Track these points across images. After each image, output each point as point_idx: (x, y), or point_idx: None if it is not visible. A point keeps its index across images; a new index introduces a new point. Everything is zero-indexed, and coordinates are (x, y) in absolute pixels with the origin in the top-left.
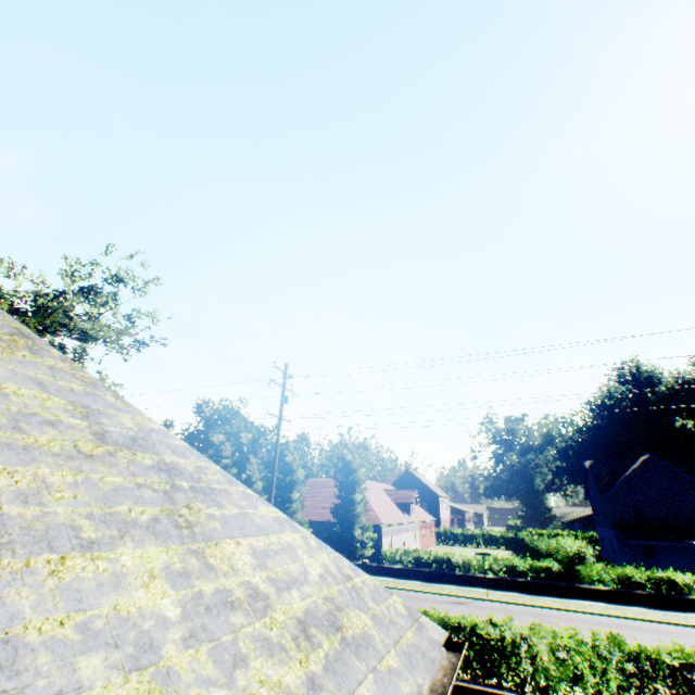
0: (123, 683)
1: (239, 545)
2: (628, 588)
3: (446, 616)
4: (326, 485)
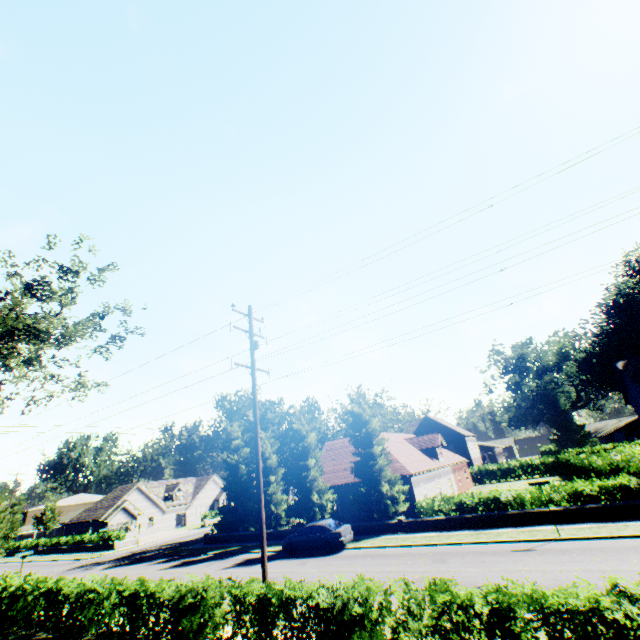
0: None
1: None
2: None
3: (536, 591)
4: (343, 446)
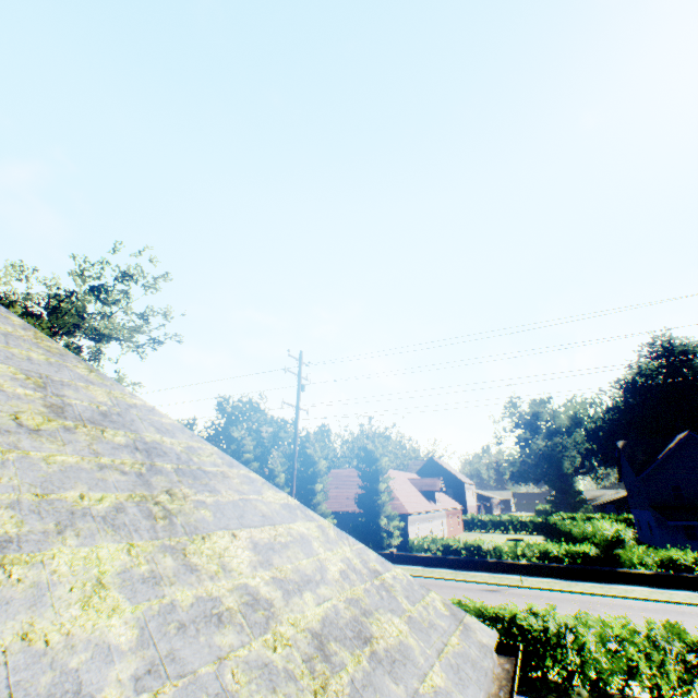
0: None
1: (235, 539)
2: (673, 571)
3: (483, 606)
4: (349, 476)
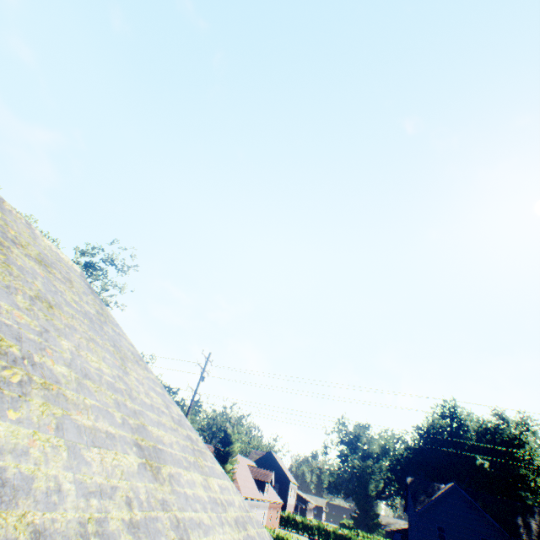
0: (204, 514)
1: (215, 480)
2: None
3: None
4: None
